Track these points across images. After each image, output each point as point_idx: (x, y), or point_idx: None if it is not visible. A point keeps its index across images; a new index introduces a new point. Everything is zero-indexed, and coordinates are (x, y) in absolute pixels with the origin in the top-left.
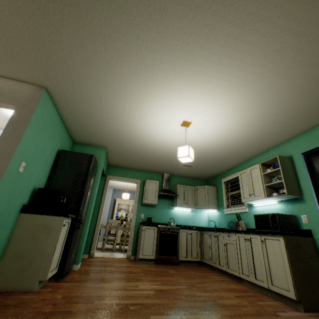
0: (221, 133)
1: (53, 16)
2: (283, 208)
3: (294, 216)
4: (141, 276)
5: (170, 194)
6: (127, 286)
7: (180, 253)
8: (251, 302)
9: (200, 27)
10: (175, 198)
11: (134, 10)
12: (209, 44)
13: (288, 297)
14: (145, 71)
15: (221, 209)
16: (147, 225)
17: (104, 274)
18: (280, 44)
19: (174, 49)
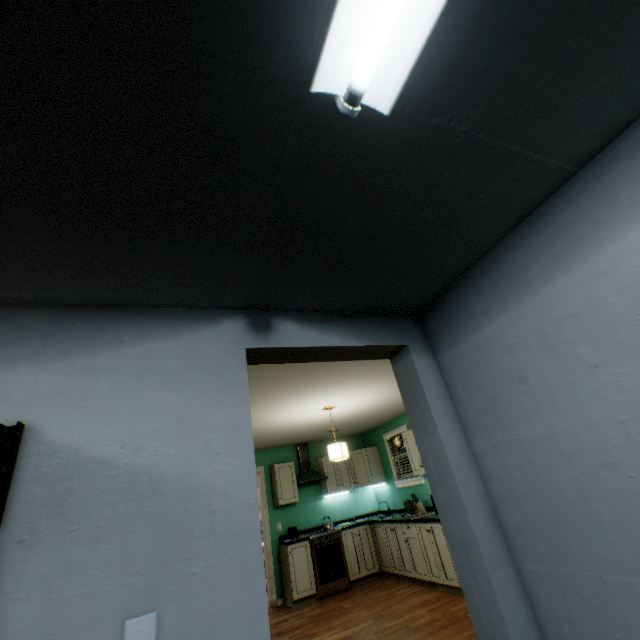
0: (371, 403)
1: None
2: None
3: None
4: (312, 629)
5: (315, 478)
6: None
7: (350, 570)
8: (444, 612)
9: (339, 370)
10: (323, 481)
11: (280, 375)
12: (348, 374)
13: None
14: (284, 393)
15: (391, 481)
16: (294, 541)
17: None
18: None
19: (316, 380)
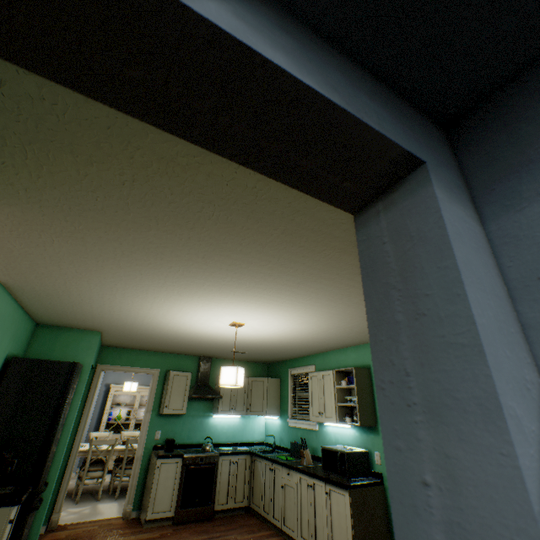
0: (286, 333)
1: (36, 238)
2: (357, 436)
3: (367, 452)
4: None
5: (208, 396)
6: None
7: (217, 499)
8: None
9: (255, 272)
10: (216, 399)
11: (168, 252)
12: (266, 282)
13: None
14: (179, 286)
15: (284, 417)
16: (166, 456)
17: None
18: (346, 291)
19: (222, 279)
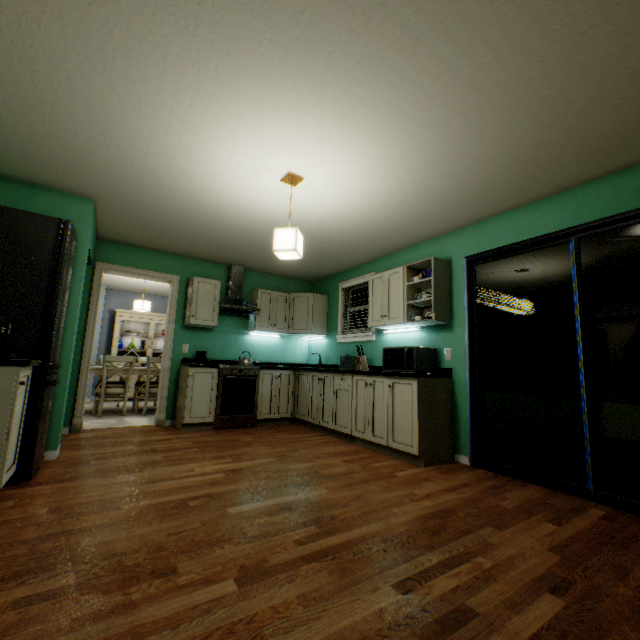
0: (353, 207)
1: None
2: (424, 338)
3: (437, 350)
4: (196, 454)
5: (244, 307)
6: (175, 473)
7: (259, 409)
8: (365, 466)
9: None
10: (252, 315)
11: None
12: (366, 34)
13: (409, 453)
14: (219, 47)
15: (332, 335)
16: (199, 366)
17: (120, 459)
18: (481, 74)
19: (295, 20)
